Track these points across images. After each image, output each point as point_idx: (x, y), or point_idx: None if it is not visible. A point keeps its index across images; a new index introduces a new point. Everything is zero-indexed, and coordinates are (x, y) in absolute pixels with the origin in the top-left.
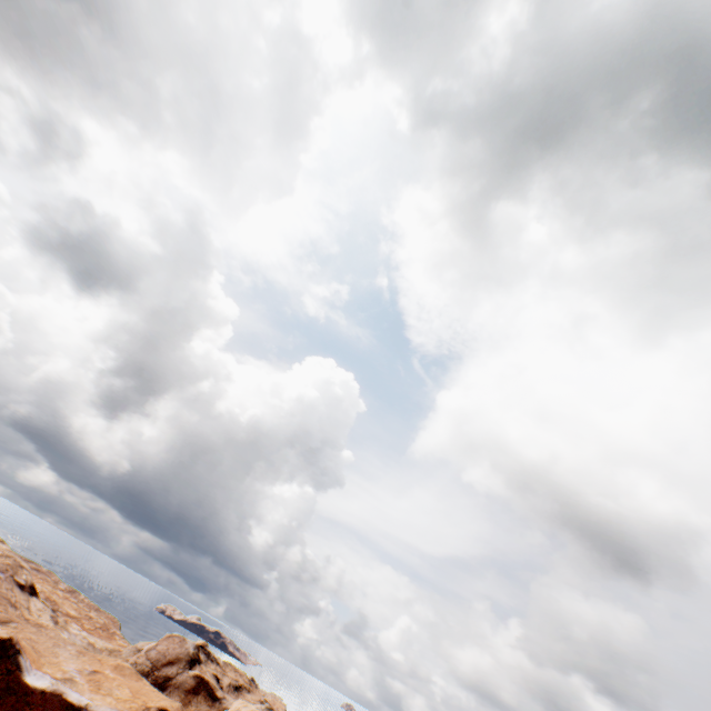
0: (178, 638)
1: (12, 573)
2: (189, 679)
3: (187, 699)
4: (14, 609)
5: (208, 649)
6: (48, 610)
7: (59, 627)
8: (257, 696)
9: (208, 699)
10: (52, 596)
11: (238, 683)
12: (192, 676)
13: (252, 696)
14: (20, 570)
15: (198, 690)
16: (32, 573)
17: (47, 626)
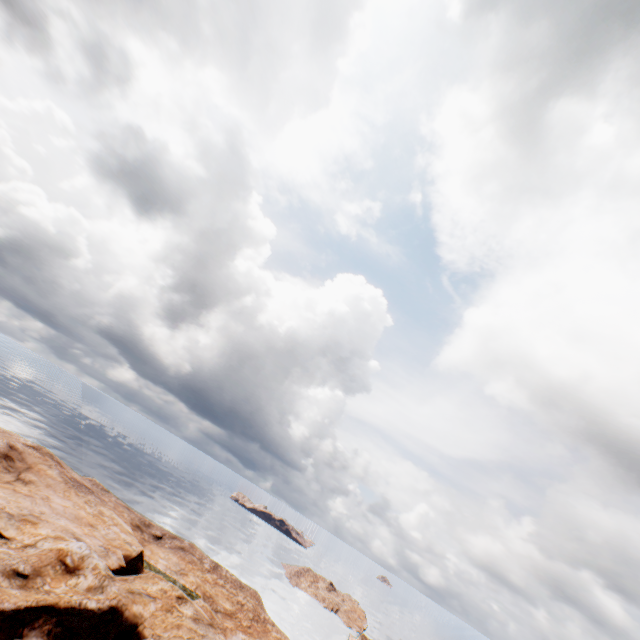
0: None
1: None
2: None
3: None
4: None
5: None
6: None
7: None
8: None
9: None
10: (206, 588)
11: None
12: None
13: None
14: None
15: None
16: (181, 557)
17: None
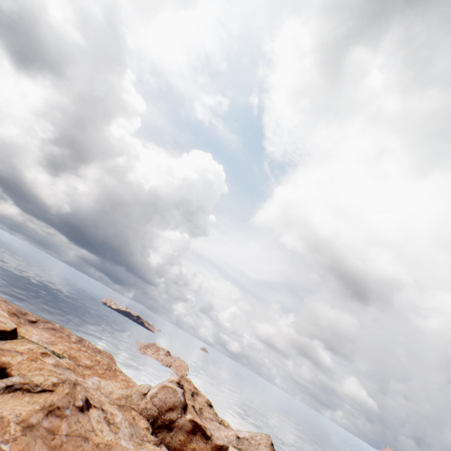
0: (171, 389)
1: (73, 402)
2: (187, 423)
3: (189, 438)
4: (87, 443)
5: (181, 383)
6: (100, 414)
7: (113, 429)
8: (203, 398)
9: (203, 438)
10: (71, 352)
11: (191, 392)
12: (188, 420)
13: (200, 398)
14: (75, 392)
15: (195, 431)
16: (52, 334)
17: (111, 442)
